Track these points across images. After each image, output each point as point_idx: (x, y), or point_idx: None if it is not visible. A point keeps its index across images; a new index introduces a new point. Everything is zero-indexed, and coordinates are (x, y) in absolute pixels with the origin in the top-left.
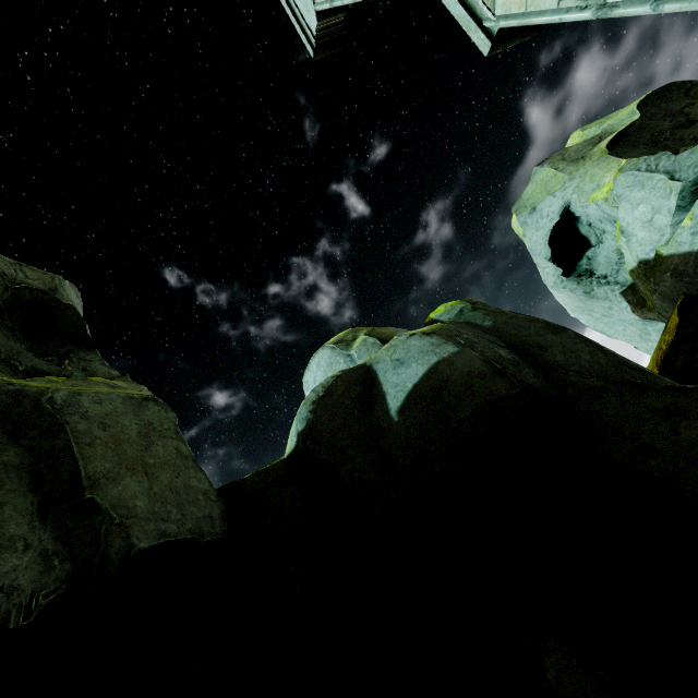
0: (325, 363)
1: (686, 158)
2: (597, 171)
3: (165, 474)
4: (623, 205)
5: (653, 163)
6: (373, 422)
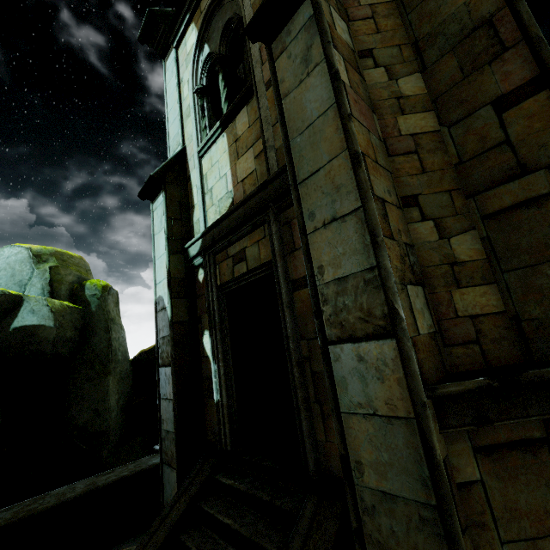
0: (20, 258)
1: None
2: None
3: None
4: None
5: None
6: (2, 323)
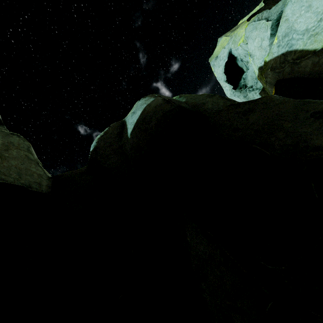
0: None
1: (274, 9)
2: (241, 30)
3: (14, 161)
4: (249, 41)
5: (260, 16)
6: (122, 142)
